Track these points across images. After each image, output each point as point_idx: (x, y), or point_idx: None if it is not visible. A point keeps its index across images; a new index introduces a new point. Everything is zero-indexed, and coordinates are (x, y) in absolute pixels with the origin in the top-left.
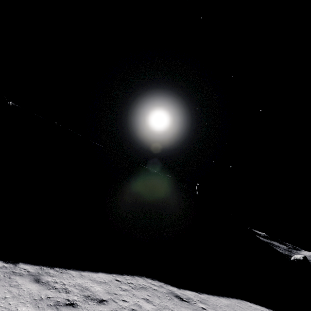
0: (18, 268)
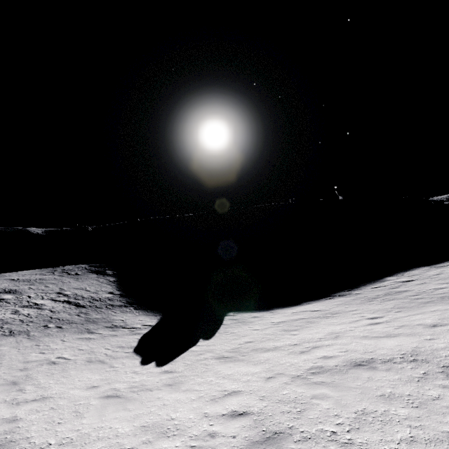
0: (356, 290)
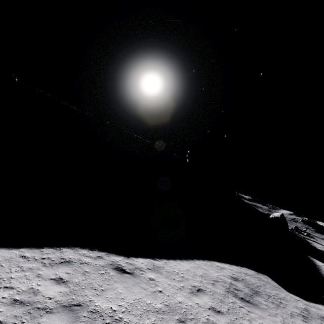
0: None
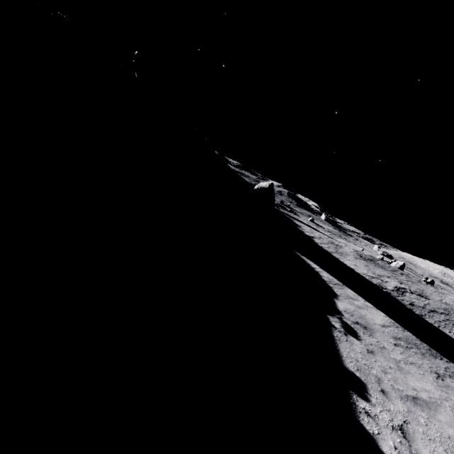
0: None
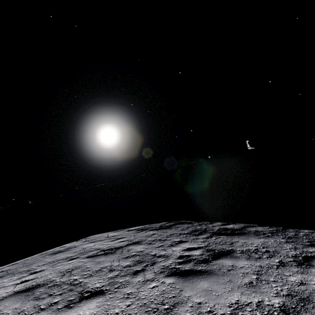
0: None
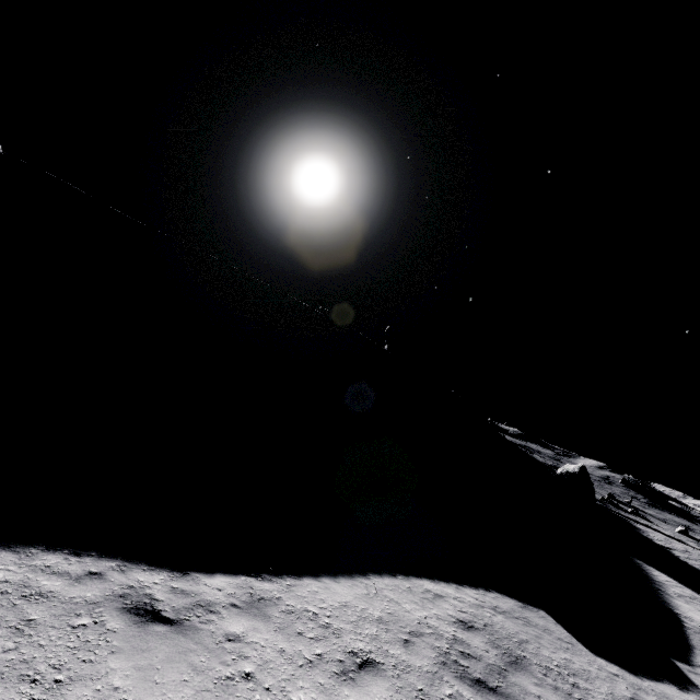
0: None
